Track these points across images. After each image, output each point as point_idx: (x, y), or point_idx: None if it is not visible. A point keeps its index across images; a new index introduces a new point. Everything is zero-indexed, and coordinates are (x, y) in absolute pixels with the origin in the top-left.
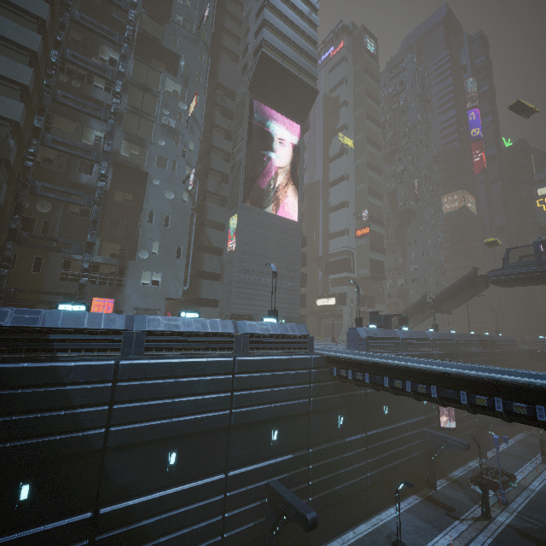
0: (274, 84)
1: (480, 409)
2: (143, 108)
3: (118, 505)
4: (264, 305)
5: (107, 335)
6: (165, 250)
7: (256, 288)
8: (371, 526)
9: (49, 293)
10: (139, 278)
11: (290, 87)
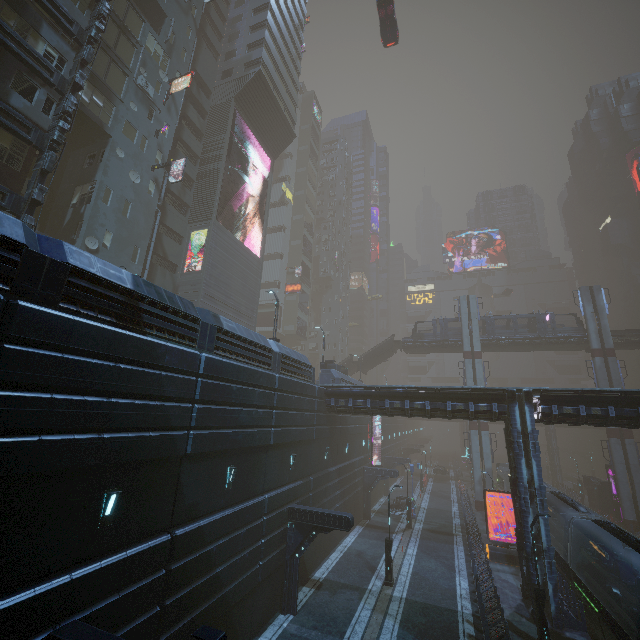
0: (260, 108)
1: (458, 413)
2: (116, 51)
3: (190, 526)
4: None
5: (187, 321)
6: (120, 246)
7: None
8: (341, 552)
9: None
10: None
11: (274, 118)
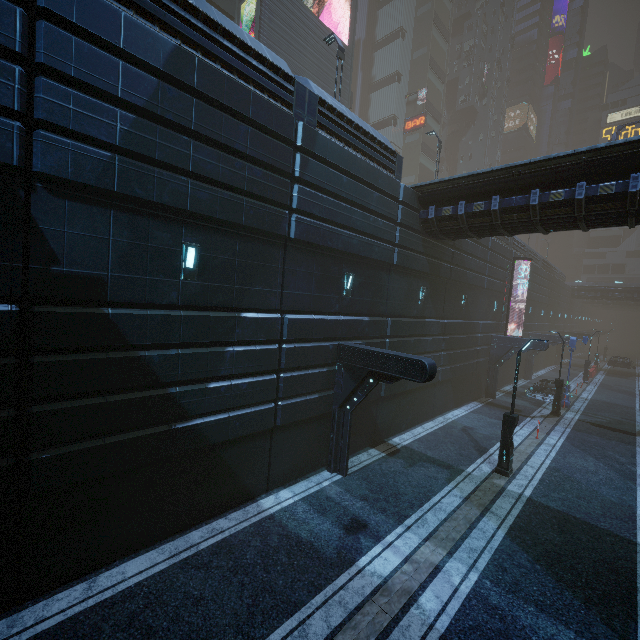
0: None
1: None
2: None
3: (79, 308)
4: None
5: None
6: None
7: None
8: (440, 423)
9: None
10: None
11: None
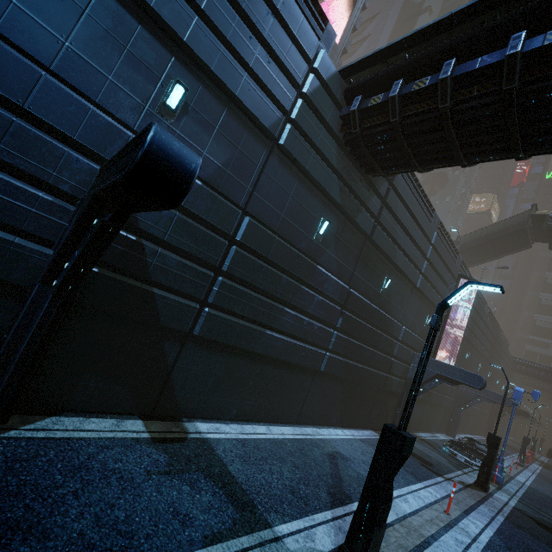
0: None
1: None
2: None
3: None
4: None
5: None
6: None
7: None
8: (302, 434)
9: None
10: None
11: None
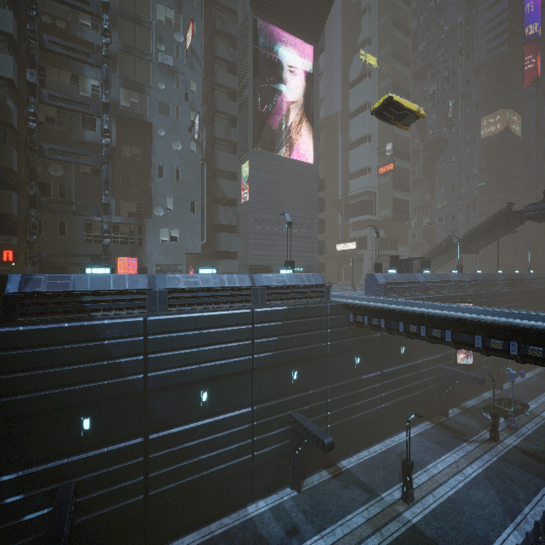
0: None
1: (494, 352)
2: (136, 46)
3: (163, 432)
4: (281, 255)
5: (133, 295)
6: (179, 205)
7: (273, 238)
8: (384, 446)
9: (78, 256)
10: (158, 235)
11: None
